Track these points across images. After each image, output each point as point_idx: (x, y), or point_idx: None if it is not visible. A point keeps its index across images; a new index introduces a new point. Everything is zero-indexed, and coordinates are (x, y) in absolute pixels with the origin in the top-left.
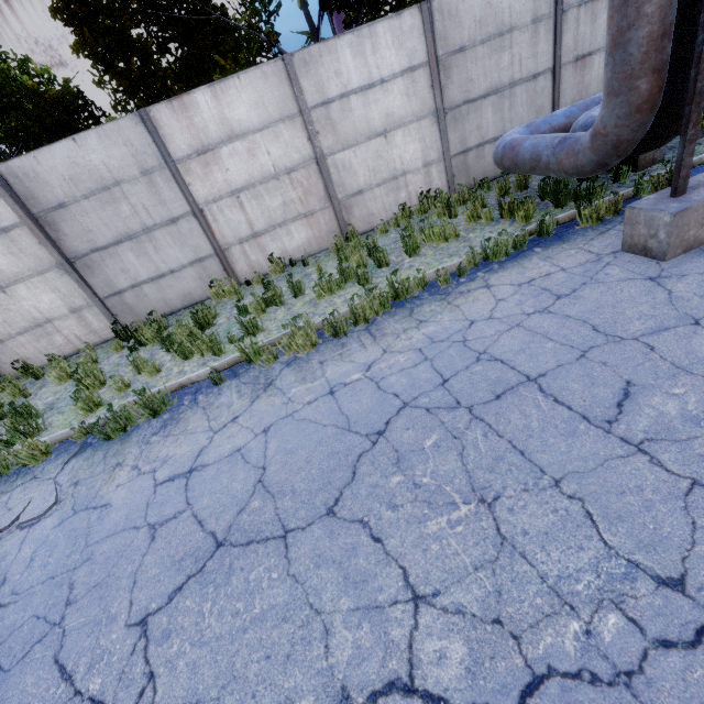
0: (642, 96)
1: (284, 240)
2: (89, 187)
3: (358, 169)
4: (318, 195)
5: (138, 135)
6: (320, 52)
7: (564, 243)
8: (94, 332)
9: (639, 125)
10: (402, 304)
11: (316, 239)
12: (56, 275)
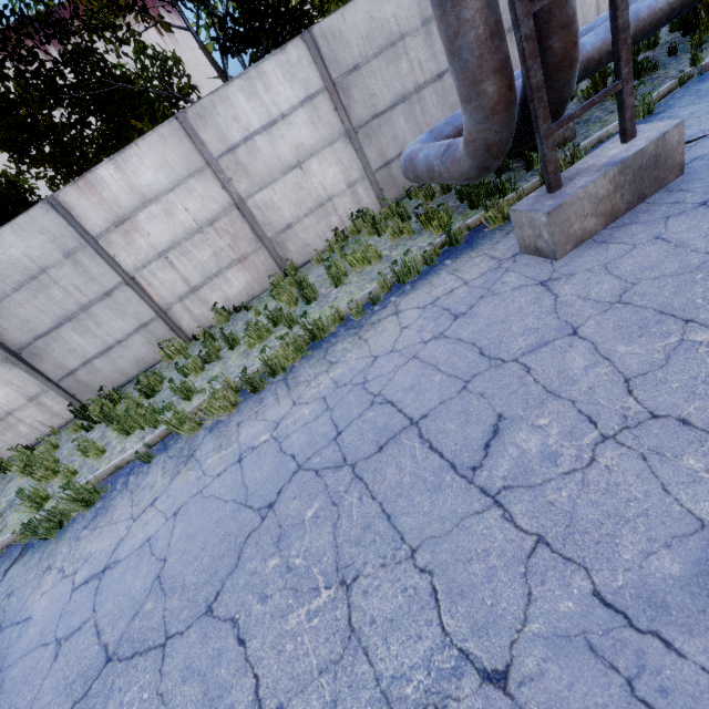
0: (492, 98)
1: (224, 288)
2: (17, 280)
3: (281, 205)
4: (247, 238)
5: (52, 221)
6: (213, 103)
7: (472, 251)
8: (56, 415)
9: (501, 126)
10: (319, 344)
11: (256, 280)
12: (5, 369)
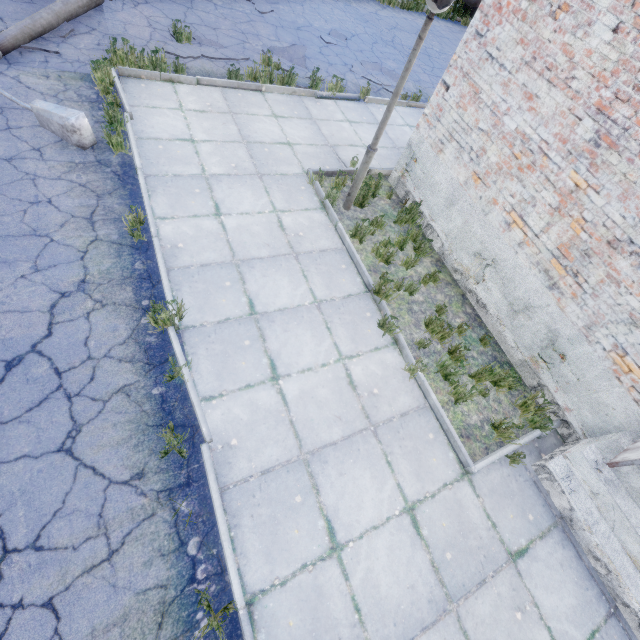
0: None
1: None
2: None
3: None
4: None
5: None
6: None
7: (456, 25)
8: None
9: None
10: (416, 12)
11: None
12: None
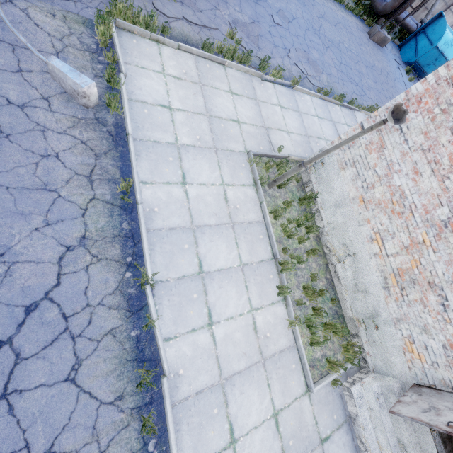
0: (394, 6)
1: None
2: None
3: None
4: None
5: None
6: None
7: (362, 23)
8: None
9: (389, 11)
10: (338, 3)
11: None
12: None
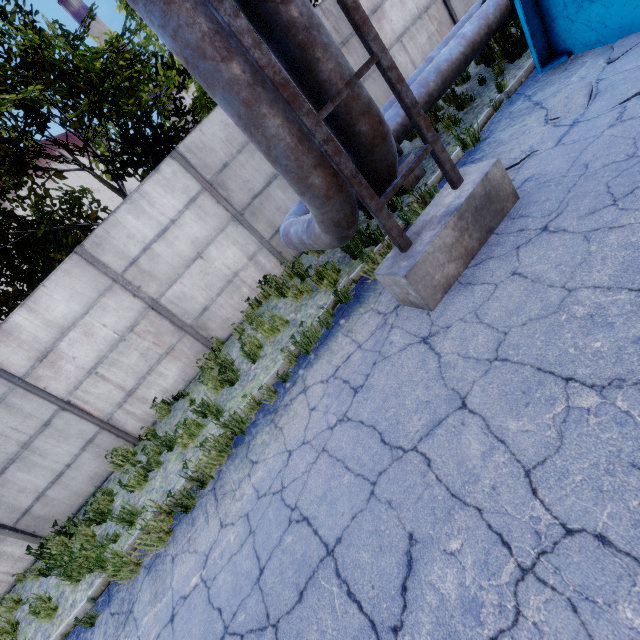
0: (322, 187)
1: (159, 382)
2: None
3: (192, 294)
4: (169, 331)
5: None
6: (106, 230)
7: (361, 306)
8: (19, 559)
9: (340, 205)
10: (242, 437)
11: (188, 365)
12: None
